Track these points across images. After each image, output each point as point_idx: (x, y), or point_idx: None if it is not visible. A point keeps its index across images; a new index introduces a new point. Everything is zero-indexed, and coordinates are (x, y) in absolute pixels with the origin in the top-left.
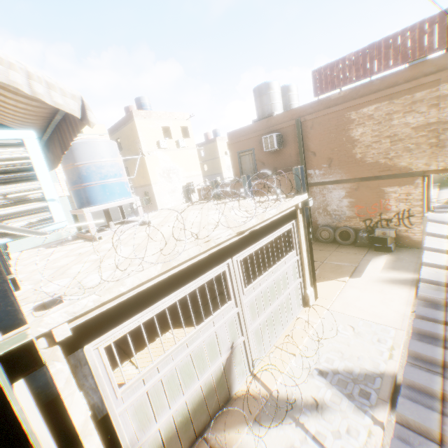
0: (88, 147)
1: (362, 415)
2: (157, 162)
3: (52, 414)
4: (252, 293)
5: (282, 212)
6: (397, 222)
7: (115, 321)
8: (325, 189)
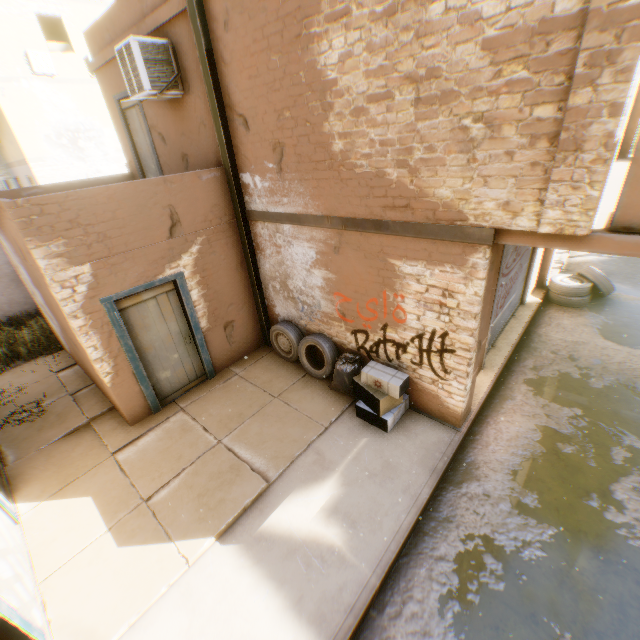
0: None
1: None
2: (38, 108)
3: None
4: None
5: None
6: (420, 356)
7: None
8: (279, 233)
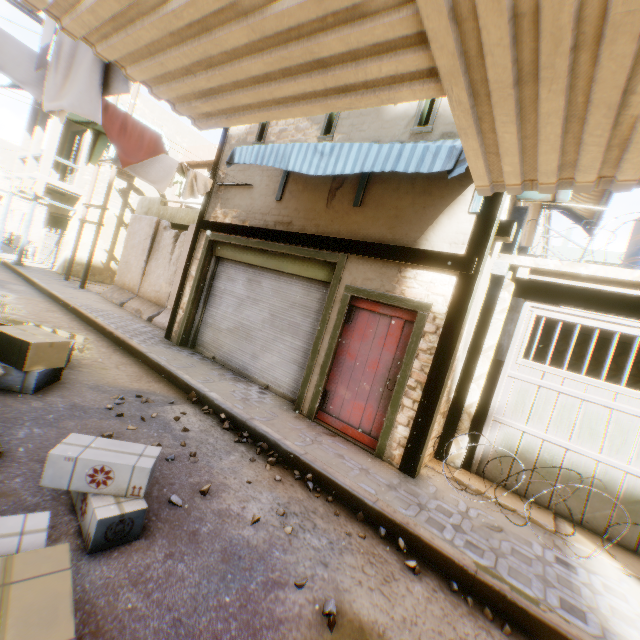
0: None
1: None
2: None
3: (483, 317)
4: None
5: None
6: None
7: (557, 299)
8: None
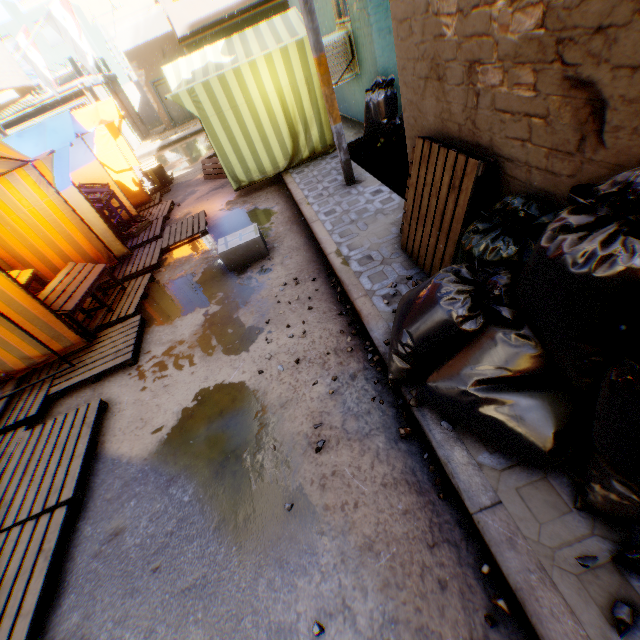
0: None
1: None
2: None
3: None
4: None
5: (66, 93)
6: None
7: None
8: None
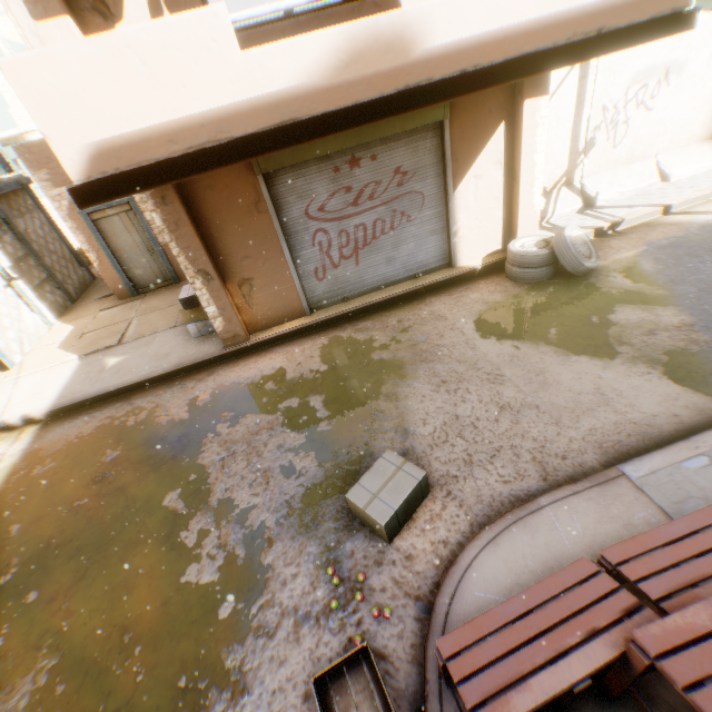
0: None
1: None
2: None
3: None
4: None
5: None
6: None
7: None
8: None
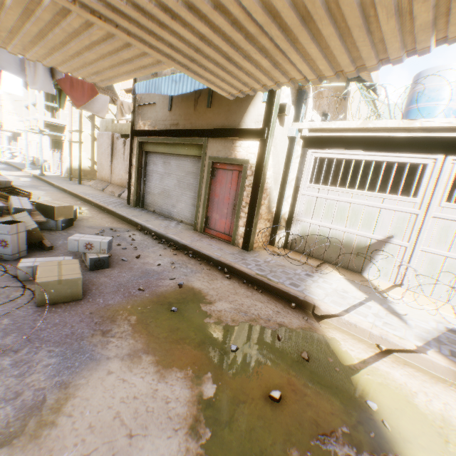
0: (431, 73)
1: (417, 340)
2: None
3: (287, 163)
4: (455, 215)
5: None
6: None
7: (324, 145)
8: None
